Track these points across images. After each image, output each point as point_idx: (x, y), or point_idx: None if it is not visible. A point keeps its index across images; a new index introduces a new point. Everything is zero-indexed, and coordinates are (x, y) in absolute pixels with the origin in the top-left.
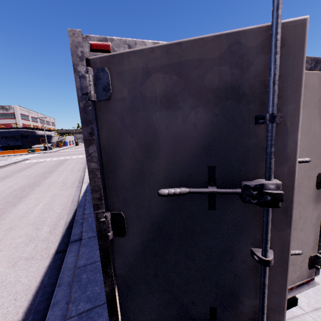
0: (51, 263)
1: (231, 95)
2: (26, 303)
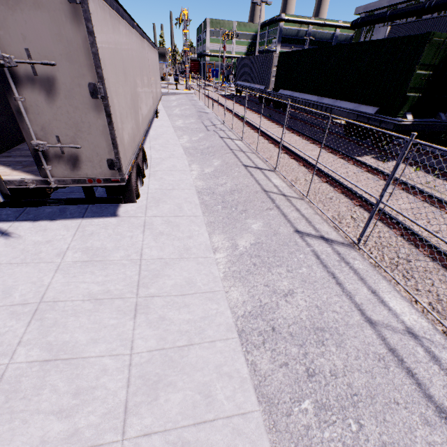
0: None
1: None
2: None
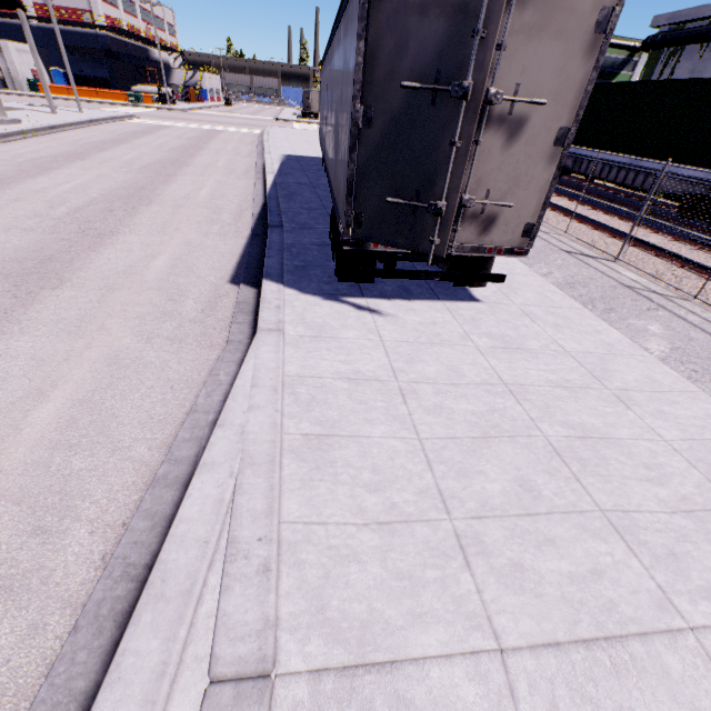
0: (249, 243)
1: (462, 11)
2: (235, 260)
